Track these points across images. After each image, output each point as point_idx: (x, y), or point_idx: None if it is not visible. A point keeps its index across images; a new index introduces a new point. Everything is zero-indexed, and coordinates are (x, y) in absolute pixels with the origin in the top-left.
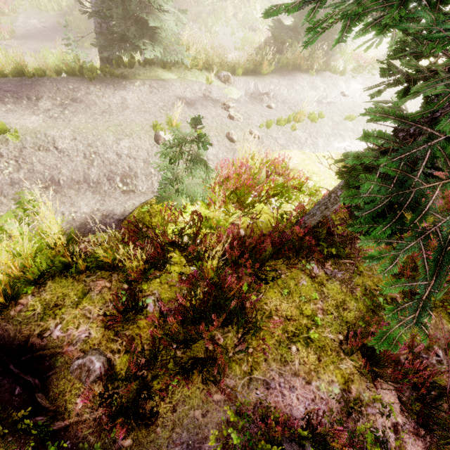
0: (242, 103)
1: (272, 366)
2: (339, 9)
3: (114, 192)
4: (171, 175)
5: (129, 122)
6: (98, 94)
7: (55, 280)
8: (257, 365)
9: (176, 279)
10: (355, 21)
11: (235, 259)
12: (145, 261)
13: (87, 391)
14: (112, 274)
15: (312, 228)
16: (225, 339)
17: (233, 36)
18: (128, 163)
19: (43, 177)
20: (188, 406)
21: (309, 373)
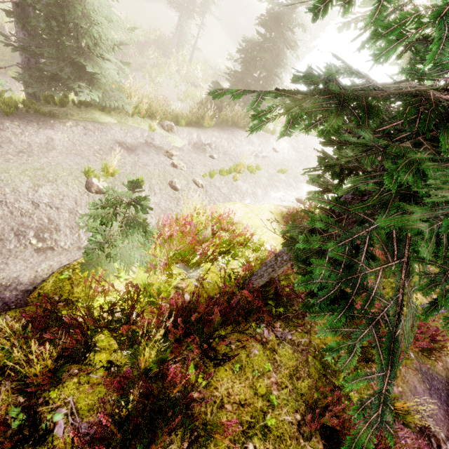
0: (185, 151)
1: None
2: (282, 105)
3: (23, 251)
4: (102, 238)
5: (54, 166)
6: (15, 131)
7: None
8: None
9: (102, 373)
10: (297, 119)
11: (180, 336)
12: (56, 357)
13: None
14: (2, 381)
15: (260, 288)
16: None
17: (176, 88)
18: (47, 214)
19: None
20: None
21: None
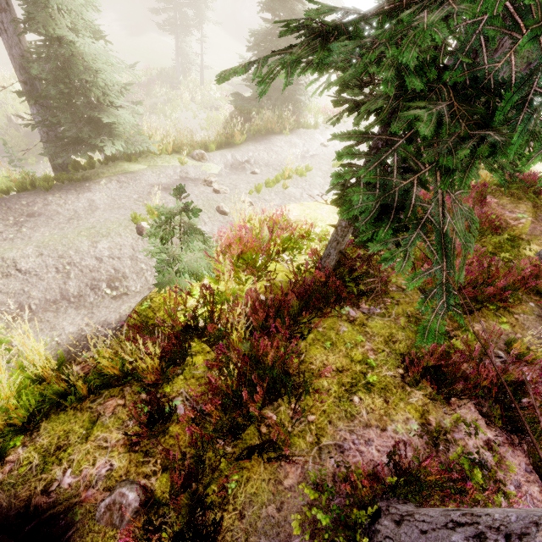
0: (224, 175)
1: (339, 426)
2: (279, 62)
3: (102, 301)
4: (167, 256)
5: (103, 222)
6: (59, 203)
7: (51, 419)
8: (323, 431)
9: (203, 369)
10: (294, 67)
11: (263, 326)
12: (160, 357)
13: (126, 524)
14: (124, 388)
15: (333, 271)
16: (278, 416)
17: (196, 119)
18: (112, 265)
19: (9, 307)
20: (258, 505)
21: (381, 419)
